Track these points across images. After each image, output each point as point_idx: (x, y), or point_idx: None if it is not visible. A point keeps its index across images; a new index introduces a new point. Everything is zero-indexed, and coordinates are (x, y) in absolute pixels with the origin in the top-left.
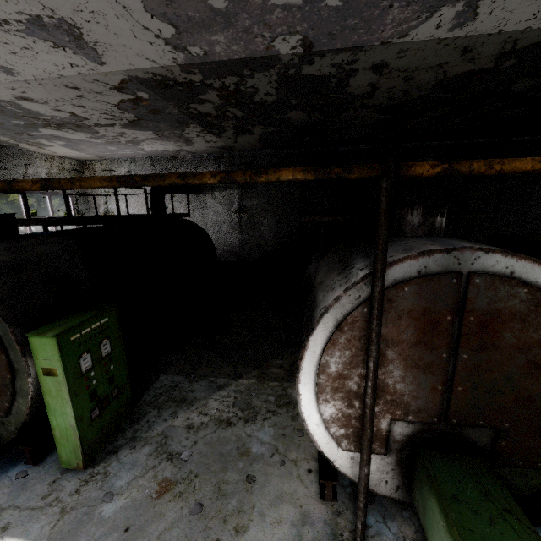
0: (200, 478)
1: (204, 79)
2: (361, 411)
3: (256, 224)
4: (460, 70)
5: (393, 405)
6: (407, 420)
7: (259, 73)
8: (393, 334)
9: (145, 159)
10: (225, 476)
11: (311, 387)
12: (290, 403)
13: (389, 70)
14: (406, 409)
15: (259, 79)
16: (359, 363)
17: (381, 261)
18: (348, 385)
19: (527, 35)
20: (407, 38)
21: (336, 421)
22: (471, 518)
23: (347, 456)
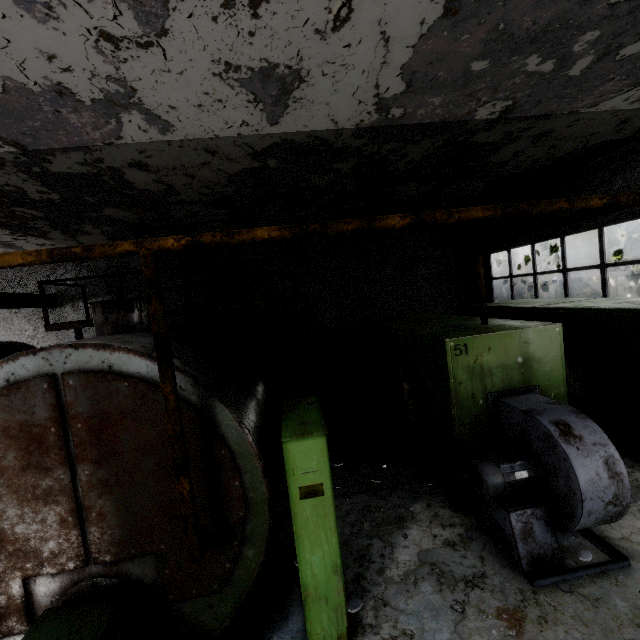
0: None
1: None
2: None
3: None
4: (234, 168)
5: (20, 557)
6: (43, 573)
7: None
8: None
9: None
10: None
11: None
12: None
13: (156, 168)
14: (38, 558)
15: (5, 177)
16: None
17: None
18: None
19: (251, 140)
20: (127, 140)
21: None
22: None
23: None
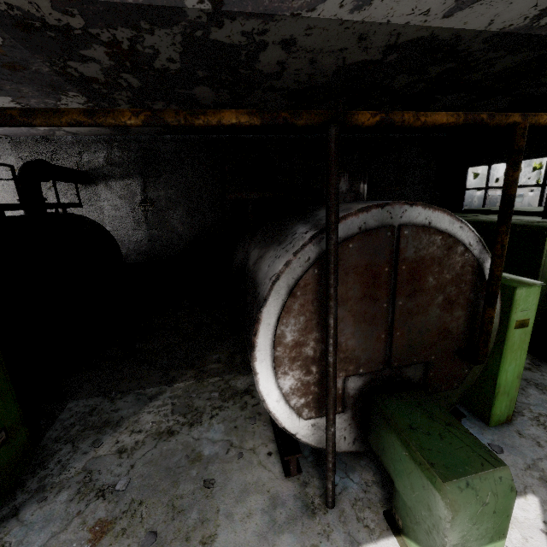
0: (147, 503)
1: (86, 25)
2: (318, 375)
3: (166, 218)
4: (356, 58)
5: (346, 362)
6: (358, 374)
7: (159, 28)
8: (342, 292)
9: (2, 139)
10: (177, 490)
11: (268, 363)
12: (236, 394)
13: (297, 48)
14: (357, 363)
15: (159, 38)
16: (314, 327)
17: (335, 212)
18: (305, 351)
19: (407, 31)
20: (315, 13)
21: (295, 392)
22: (427, 440)
23: (309, 424)
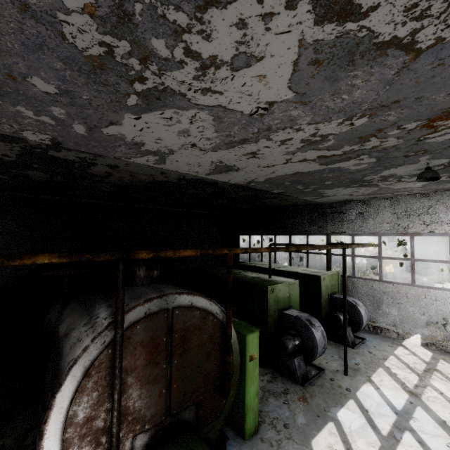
0: None
1: None
2: (108, 444)
3: None
4: (161, 179)
5: (134, 423)
6: (144, 430)
7: None
8: (131, 363)
9: None
10: None
11: (56, 448)
12: None
13: (120, 169)
14: (143, 421)
15: None
16: (106, 399)
17: (121, 315)
18: (96, 424)
19: (188, 175)
20: (131, 160)
21: None
22: None
23: None
